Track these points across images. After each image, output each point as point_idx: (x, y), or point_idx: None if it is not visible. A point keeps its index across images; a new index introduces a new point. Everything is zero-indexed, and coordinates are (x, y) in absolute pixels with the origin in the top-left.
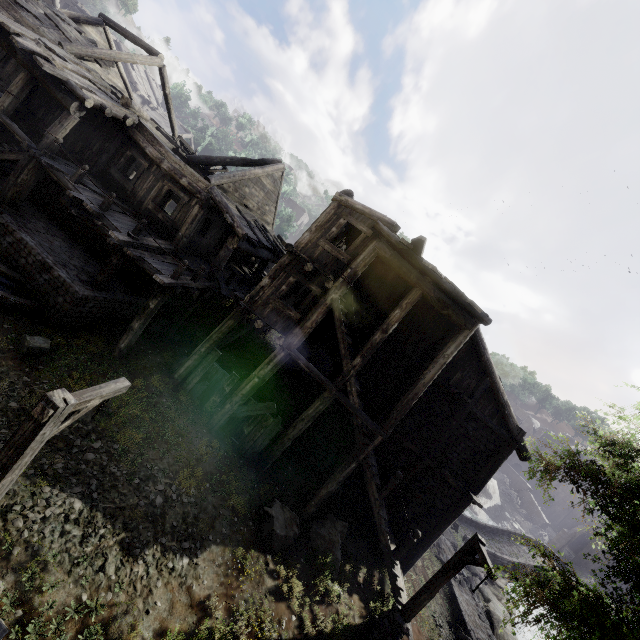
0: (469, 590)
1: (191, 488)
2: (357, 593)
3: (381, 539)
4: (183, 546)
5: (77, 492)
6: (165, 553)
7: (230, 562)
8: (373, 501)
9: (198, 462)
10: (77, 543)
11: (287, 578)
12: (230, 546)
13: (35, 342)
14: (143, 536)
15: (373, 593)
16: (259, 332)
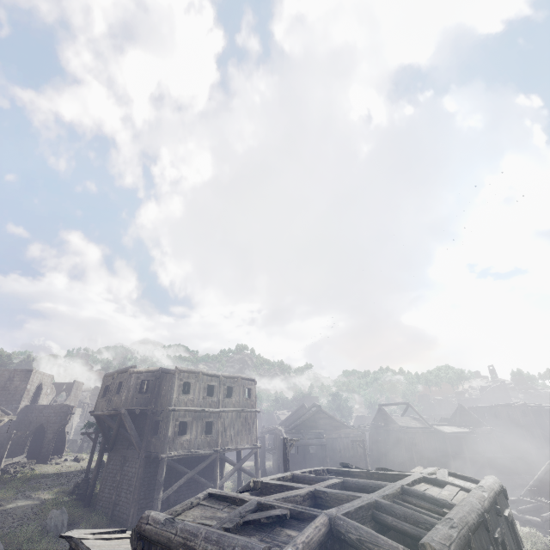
0: None
1: None
2: None
3: None
4: None
5: None
6: None
7: None
8: None
9: None
10: None
11: None
12: None
13: None
14: None
15: None
16: None
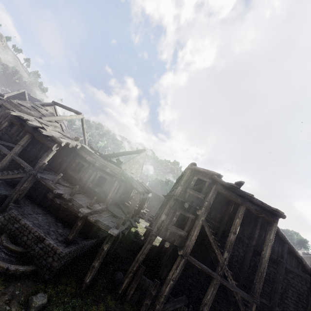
0: None
1: None
2: None
3: None
4: None
5: None
6: None
7: None
8: None
9: None
10: None
11: None
12: None
13: (39, 301)
14: None
15: None
16: None
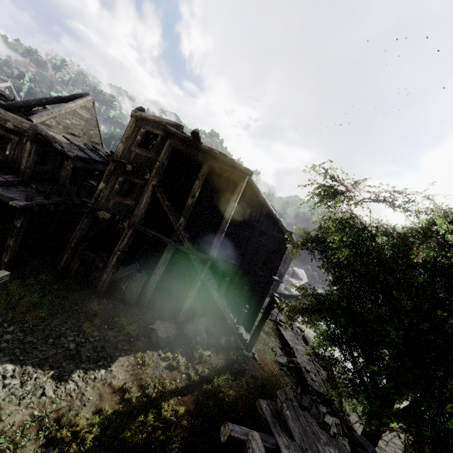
0: (291, 329)
1: (94, 332)
2: (221, 351)
3: (227, 318)
4: (98, 364)
5: (6, 360)
6: (87, 372)
7: (134, 362)
8: (217, 299)
9: (94, 316)
10: (18, 387)
11: (175, 358)
12: (132, 354)
13: None
14: (67, 368)
15: (231, 348)
16: (117, 223)
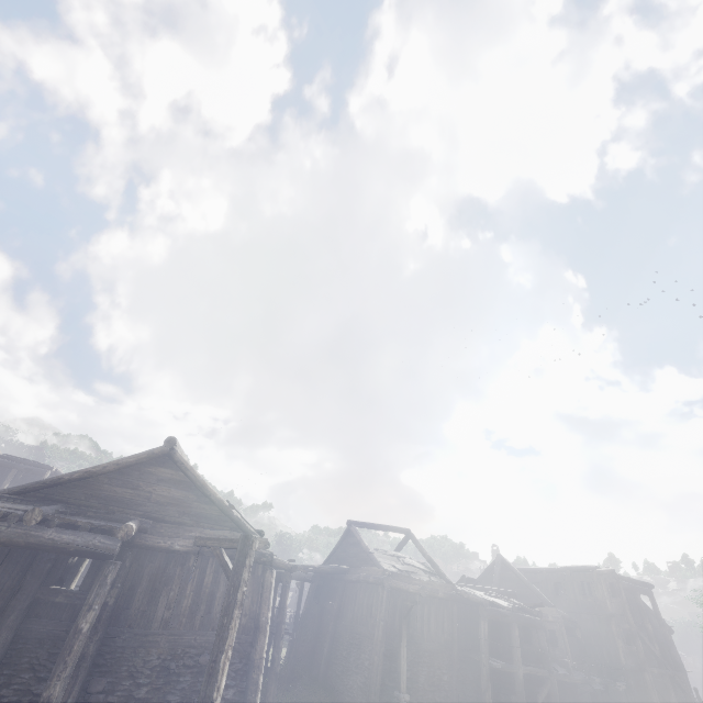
0: None
1: None
2: None
3: None
4: None
5: None
6: None
7: None
8: None
9: None
10: None
11: None
12: None
13: None
14: None
15: None
16: None
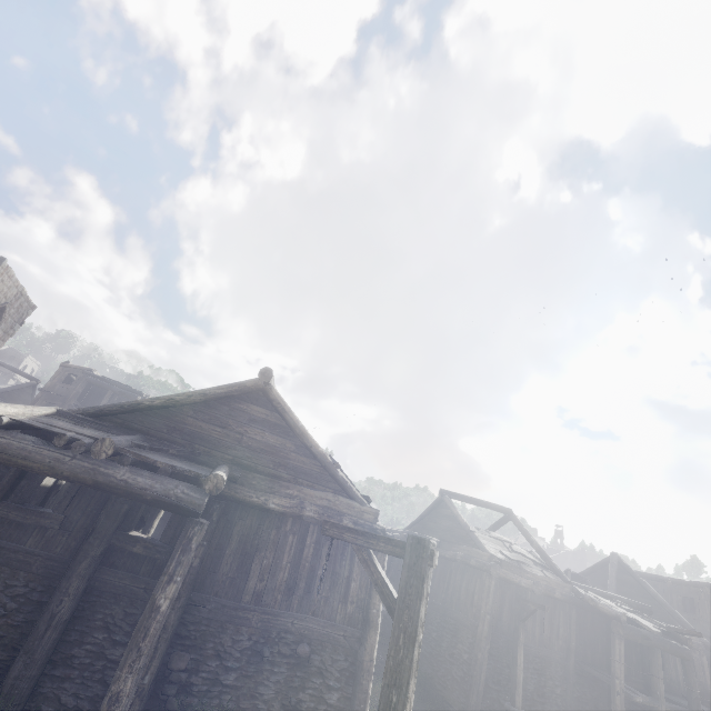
0: None
1: None
2: None
3: None
4: None
5: None
6: None
7: None
8: None
9: None
10: None
11: None
12: None
13: None
14: None
15: None
16: None
